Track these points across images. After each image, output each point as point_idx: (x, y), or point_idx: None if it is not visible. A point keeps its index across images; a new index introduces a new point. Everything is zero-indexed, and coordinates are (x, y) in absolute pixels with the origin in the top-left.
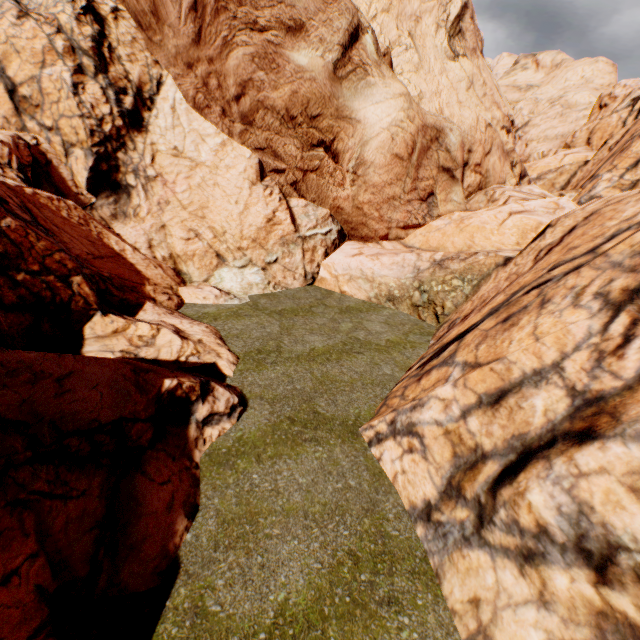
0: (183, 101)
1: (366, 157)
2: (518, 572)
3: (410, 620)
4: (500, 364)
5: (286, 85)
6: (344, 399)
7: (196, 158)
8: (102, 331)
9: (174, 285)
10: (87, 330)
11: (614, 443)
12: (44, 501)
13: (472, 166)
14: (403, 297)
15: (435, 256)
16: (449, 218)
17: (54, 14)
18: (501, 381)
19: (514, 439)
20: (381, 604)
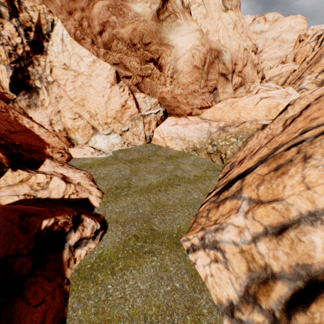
0: (68, 35)
1: (178, 68)
2: None
3: None
4: (280, 204)
5: (129, 24)
6: (170, 218)
7: (78, 70)
8: (12, 181)
9: (66, 147)
10: (1, 181)
11: None
12: None
13: (237, 73)
14: (202, 148)
15: (220, 124)
16: (225, 102)
17: None
18: (282, 217)
19: (299, 267)
20: None
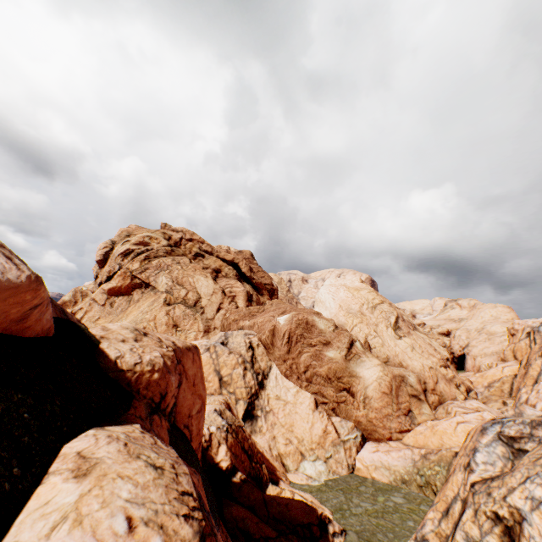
0: (280, 373)
1: (368, 394)
2: None
3: None
4: (444, 496)
5: (325, 365)
6: (391, 535)
7: (286, 399)
8: (273, 493)
9: (284, 471)
10: (267, 492)
11: (467, 509)
12: None
13: (429, 390)
14: (411, 479)
15: (421, 451)
16: (425, 425)
17: (240, 350)
18: (446, 503)
19: (453, 524)
20: None
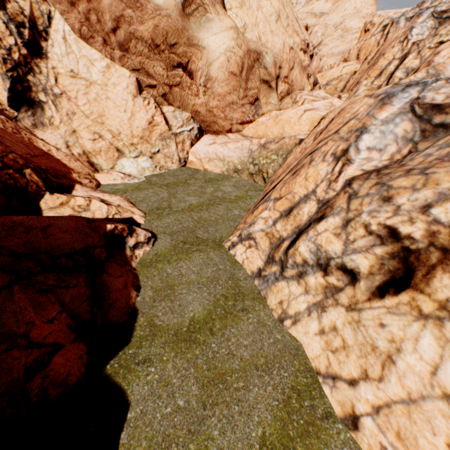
0: (71, 32)
1: (212, 74)
2: (297, 284)
3: (253, 315)
4: (290, 195)
5: (149, 20)
6: (213, 229)
7: (89, 78)
8: (53, 204)
9: (91, 172)
10: (42, 204)
11: (330, 218)
12: (57, 289)
13: (282, 78)
14: (243, 169)
15: (261, 141)
16: (269, 115)
17: None
18: (290, 203)
19: (295, 228)
20: (239, 311)
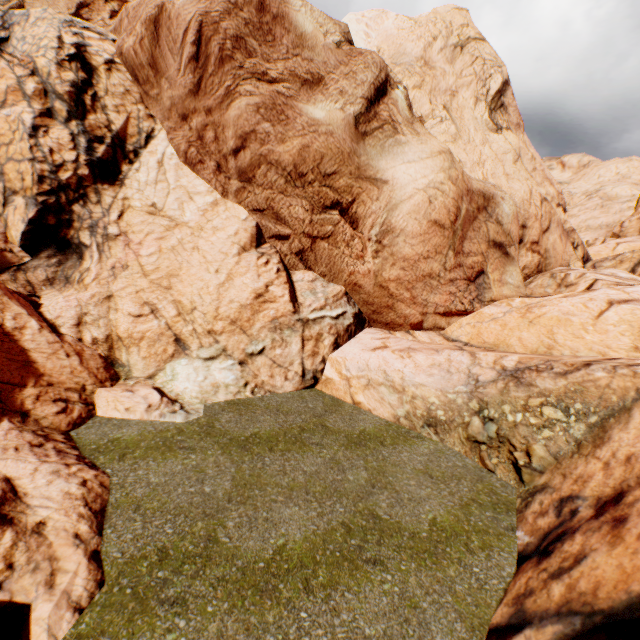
0: (174, 156)
1: (394, 223)
2: None
3: None
4: None
5: (296, 138)
6: None
7: (178, 217)
8: None
9: (90, 384)
10: None
11: None
12: None
13: (527, 244)
14: (452, 422)
15: (503, 361)
16: (507, 304)
17: (32, 57)
18: None
19: None
20: None
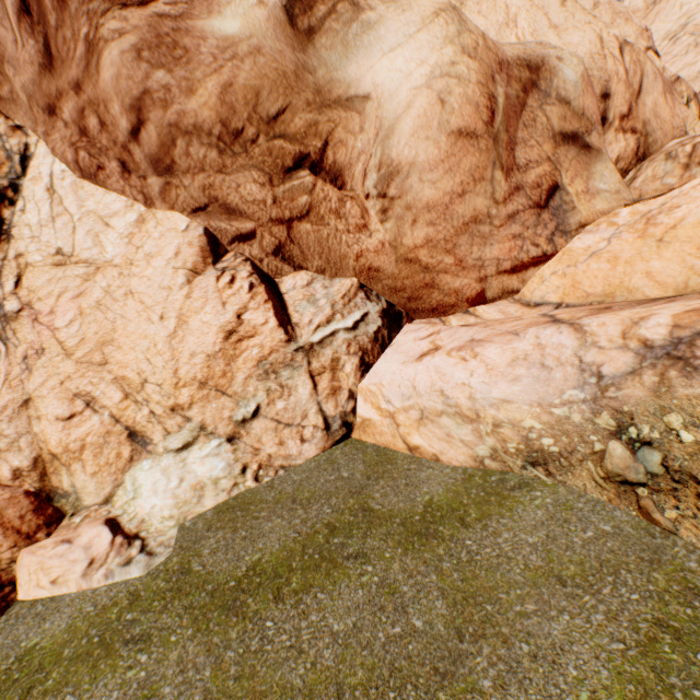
0: (67, 173)
1: (396, 157)
2: None
3: None
4: None
5: (209, 78)
6: None
7: (97, 257)
8: None
9: (7, 549)
10: None
11: None
12: None
13: (614, 122)
14: (572, 454)
15: (642, 330)
16: (609, 224)
17: None
18: None
19: None
20: None
